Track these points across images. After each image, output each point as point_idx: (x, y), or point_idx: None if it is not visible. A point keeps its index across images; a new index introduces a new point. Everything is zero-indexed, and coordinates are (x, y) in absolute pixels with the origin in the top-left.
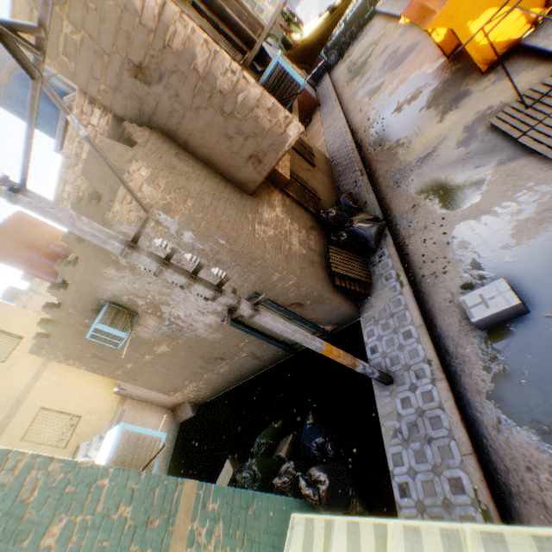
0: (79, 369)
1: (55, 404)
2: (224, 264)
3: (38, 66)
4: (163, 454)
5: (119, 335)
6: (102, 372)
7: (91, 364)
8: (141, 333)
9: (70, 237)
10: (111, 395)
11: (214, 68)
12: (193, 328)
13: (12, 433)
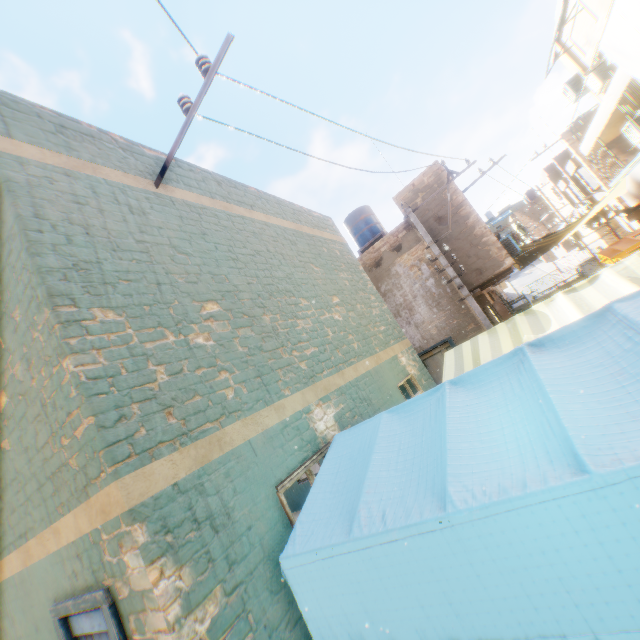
0: None
1: None
2: (441, 307)
3: (450, 181)
4: None
5: None
6: None
7: None
8: None
9: (367, 267)
10: None
11: (476, 225)
12: None
13: None
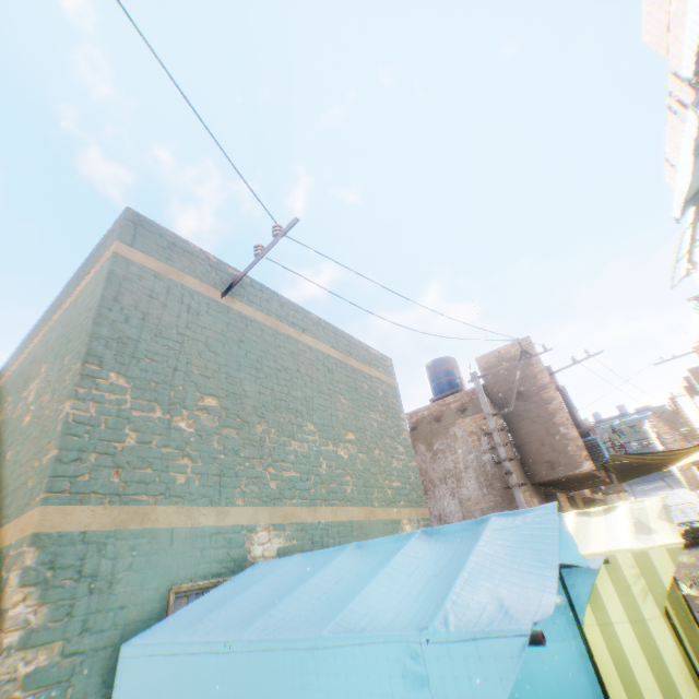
0: None
1: None
2: (493, 489)
3: (523, 360)
4: None
5: None
6: None
7: None
8: None
9: (426, 418)
10: None
11: (557, 412)
12: None
13: None
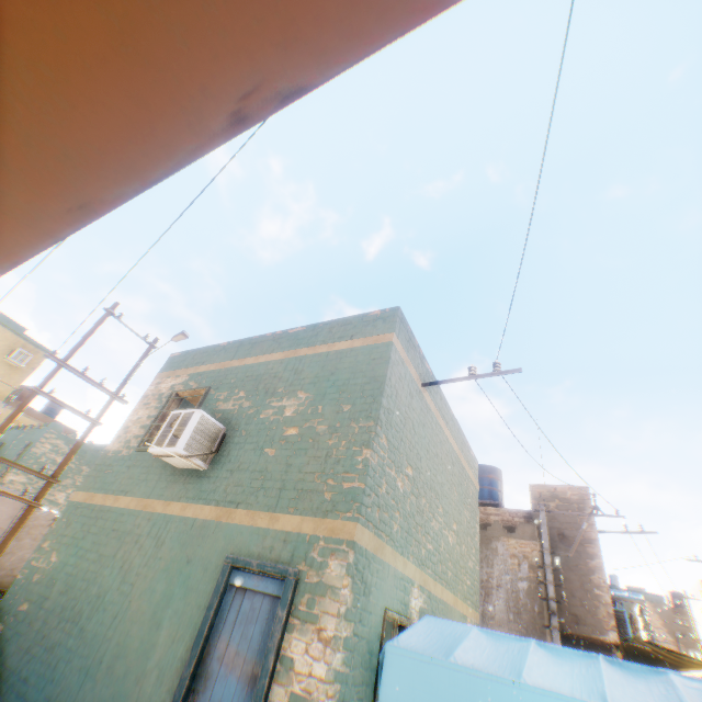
0: None
1: None
2: (519, 617)
3: (592, 514)
4: None
5: None
6: None
7: None
8: None
9: None
10: None
11: (596, 570)
12: None
13: None
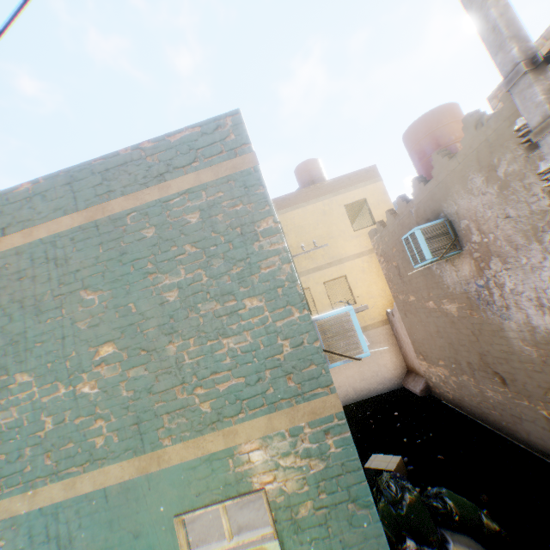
0: (382, 273)
1: (352, 280)
2: None
3: None
4: (371, 387)
5: (425, 253)
6: (391, 285)
7: (390, 272)
8: (445, 274)
9: (470, 117)
10: (382, 310)
11: None
12: (505, 313)
13: (323, 274)
